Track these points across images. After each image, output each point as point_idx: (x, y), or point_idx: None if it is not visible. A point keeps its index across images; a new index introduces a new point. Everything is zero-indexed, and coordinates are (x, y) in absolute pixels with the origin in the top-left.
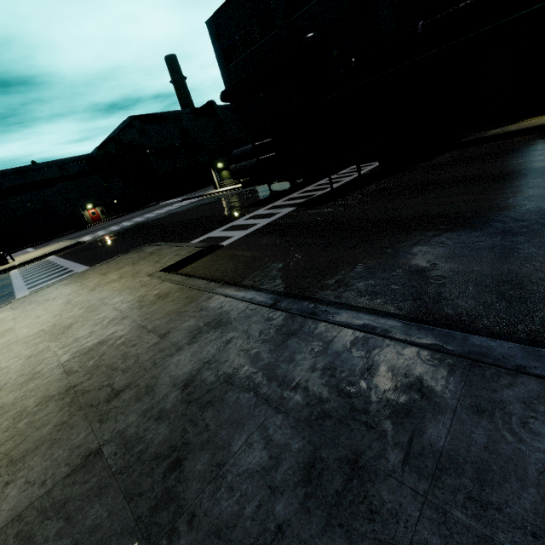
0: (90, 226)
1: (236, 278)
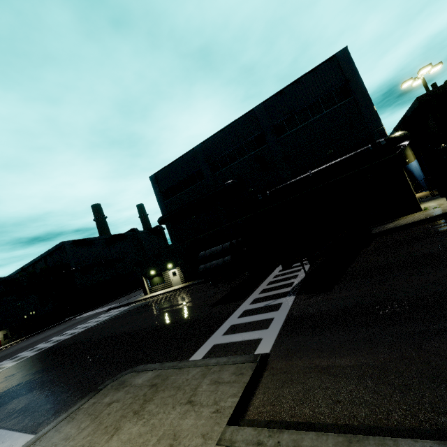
0: None
1: (428, 416)
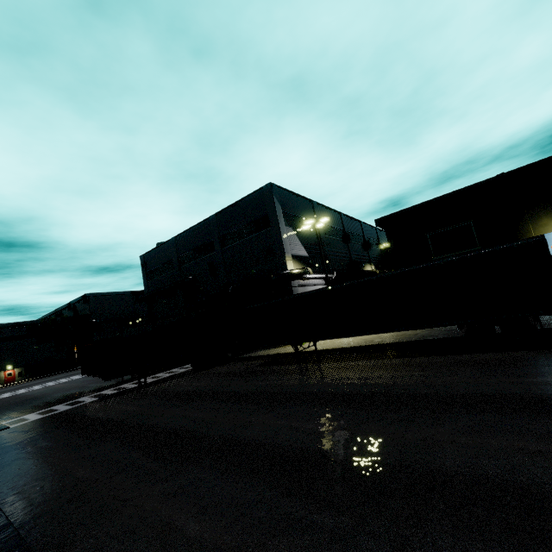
0: None
1: None
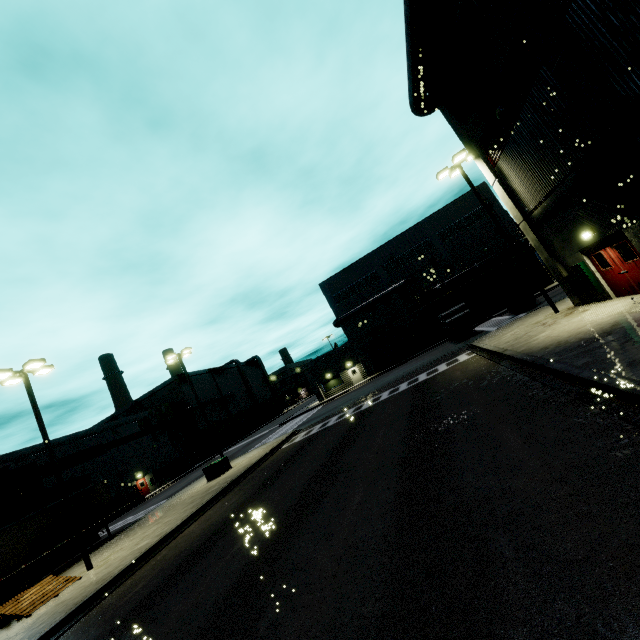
0: (149, 497)
1: None
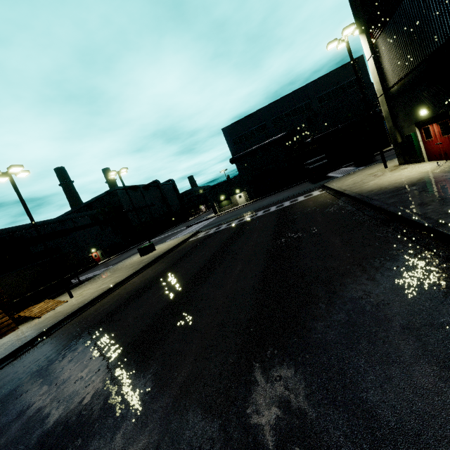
0: (101, 264)
1: None
